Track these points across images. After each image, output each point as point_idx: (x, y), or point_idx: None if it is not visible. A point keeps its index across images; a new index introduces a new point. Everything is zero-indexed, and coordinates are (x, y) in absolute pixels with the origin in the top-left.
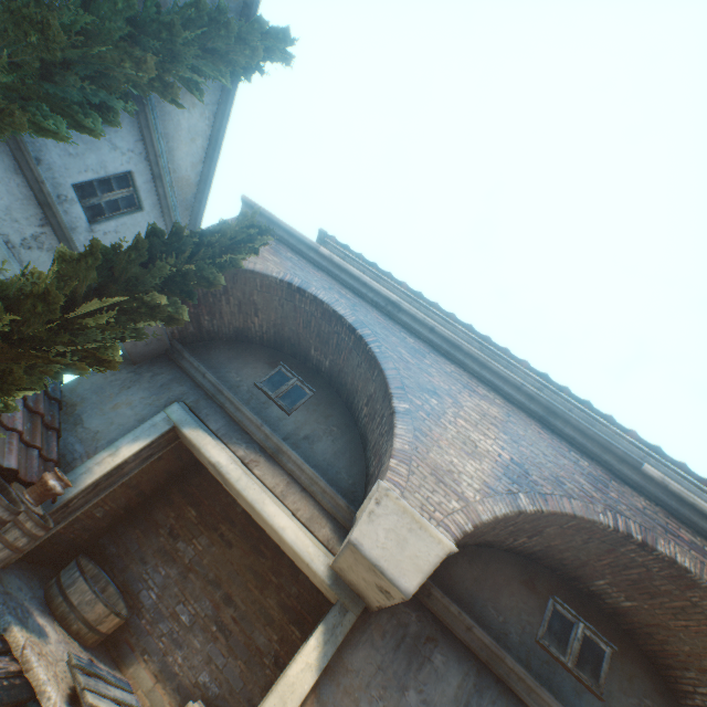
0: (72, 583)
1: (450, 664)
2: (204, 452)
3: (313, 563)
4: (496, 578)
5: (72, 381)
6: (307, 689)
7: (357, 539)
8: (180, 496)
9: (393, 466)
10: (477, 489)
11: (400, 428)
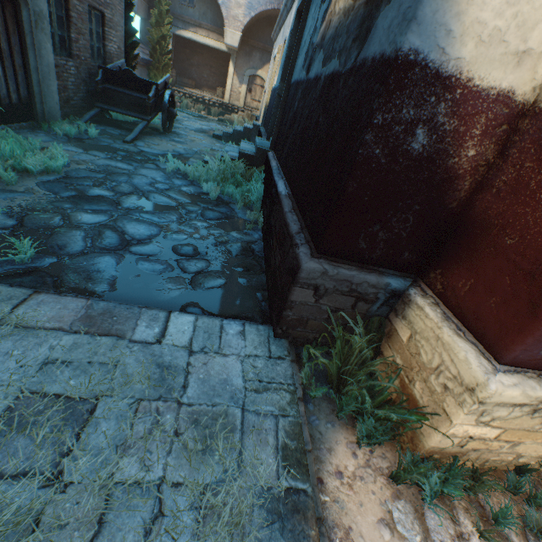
0: (182, 81)
1: (256, 54)
2: (185, 37)
3: (223, 50)
4: (263, 29)
5: (140, 37)
6: (233, 72)
7: (226, 43)
8: (181, 49)
9: (225, 23)
10: (243, 18)
11: (223, 10)
